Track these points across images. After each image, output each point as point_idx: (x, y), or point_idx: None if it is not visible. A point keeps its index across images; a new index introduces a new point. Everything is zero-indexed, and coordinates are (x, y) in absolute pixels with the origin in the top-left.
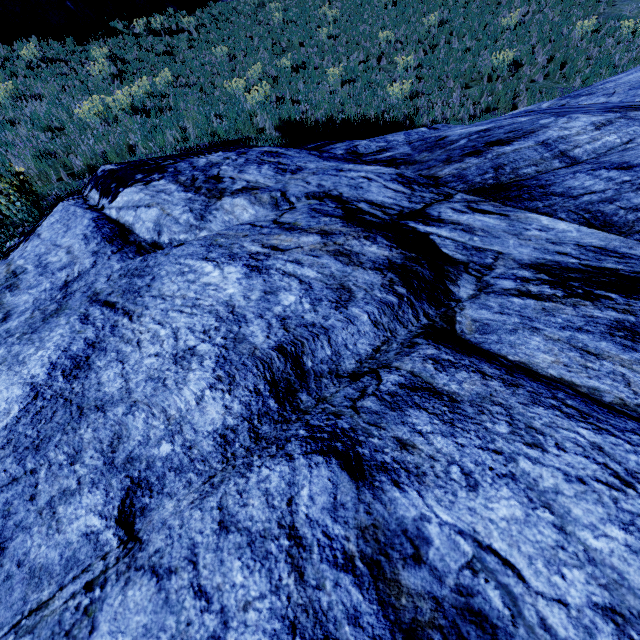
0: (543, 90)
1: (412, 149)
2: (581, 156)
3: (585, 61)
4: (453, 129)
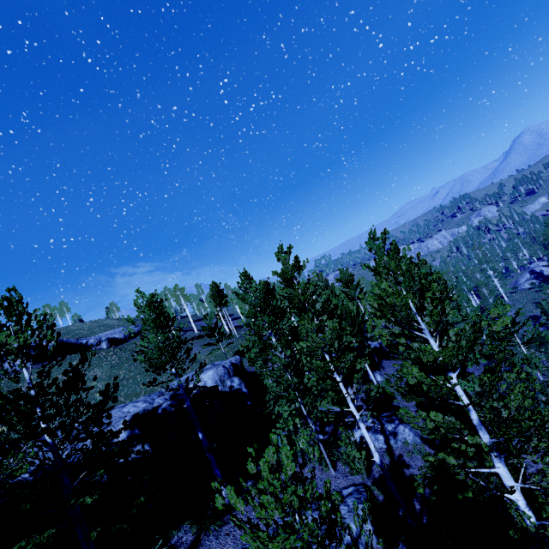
0: None
1: None
2: None
3: None
4: None
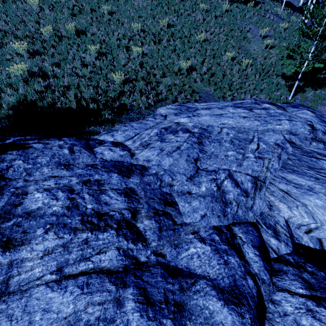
0: (194, 91)
1: (2, 206)
2: (12, 286)
3: (221, 77)
4: (47, 183)
